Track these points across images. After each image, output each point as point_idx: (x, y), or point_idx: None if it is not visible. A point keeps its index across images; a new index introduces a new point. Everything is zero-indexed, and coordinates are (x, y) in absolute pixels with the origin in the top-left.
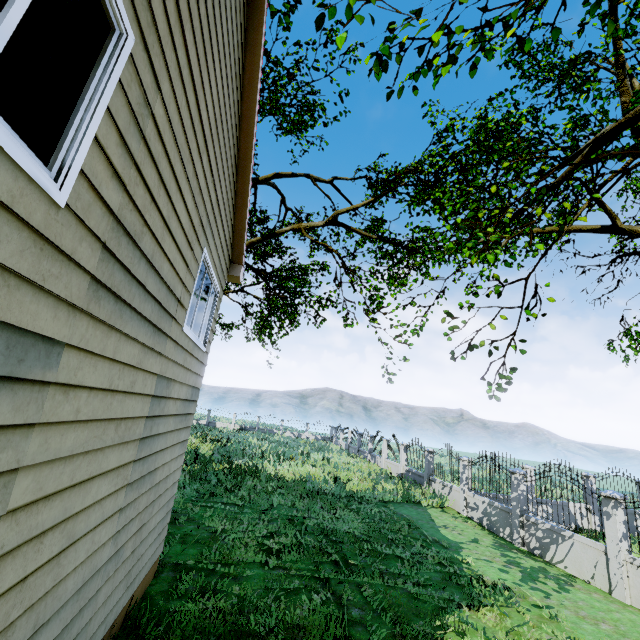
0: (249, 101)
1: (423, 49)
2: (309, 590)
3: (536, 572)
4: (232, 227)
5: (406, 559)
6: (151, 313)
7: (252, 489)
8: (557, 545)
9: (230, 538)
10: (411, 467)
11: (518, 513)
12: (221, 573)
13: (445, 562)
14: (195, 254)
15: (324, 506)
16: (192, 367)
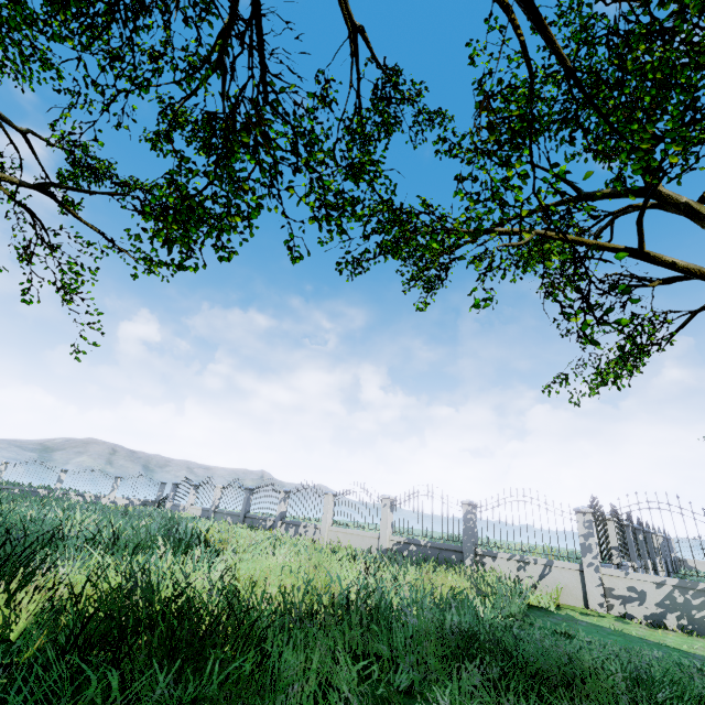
0: None
1: None
2: None
3: None
4: None
5: None
6: None
7: None
8: None
9: None
10: None
11: None
12: None
13: None
14: None
15: None
16: None
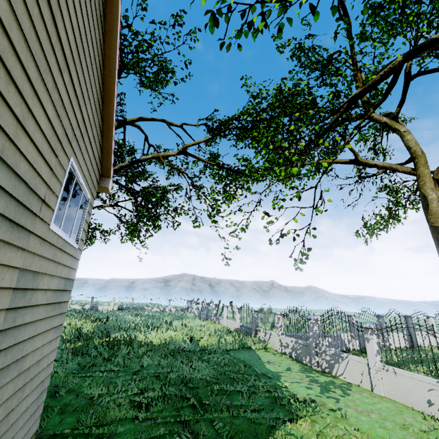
0: (110, 44)
1: (244, 13)
2: (172, 434)
3: (328, 385)
4: (100, 147)
5: (244, 392)
6: (5, 208)
7: (126, 356)
8: (339, 364)
9: (105, 401)
10: (243, 323)
11: (314, 346)
12: (96, 435)
13: (271, 389)
14: (60, 161)
15: (183, 361)
16: (64, 261)
